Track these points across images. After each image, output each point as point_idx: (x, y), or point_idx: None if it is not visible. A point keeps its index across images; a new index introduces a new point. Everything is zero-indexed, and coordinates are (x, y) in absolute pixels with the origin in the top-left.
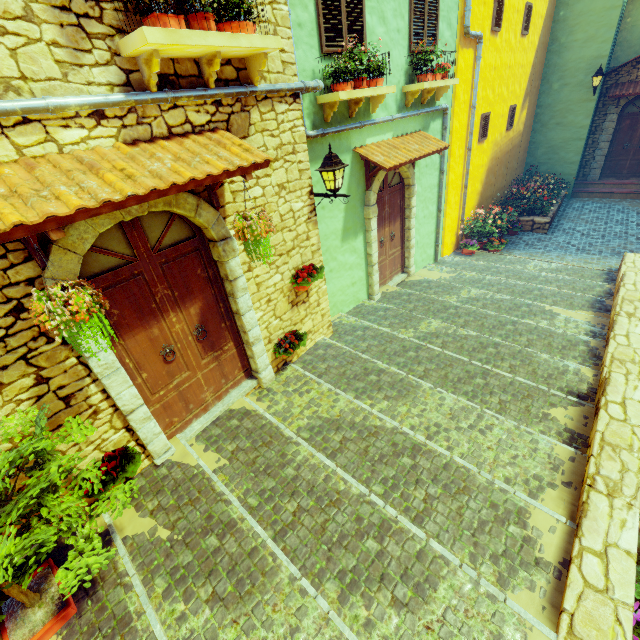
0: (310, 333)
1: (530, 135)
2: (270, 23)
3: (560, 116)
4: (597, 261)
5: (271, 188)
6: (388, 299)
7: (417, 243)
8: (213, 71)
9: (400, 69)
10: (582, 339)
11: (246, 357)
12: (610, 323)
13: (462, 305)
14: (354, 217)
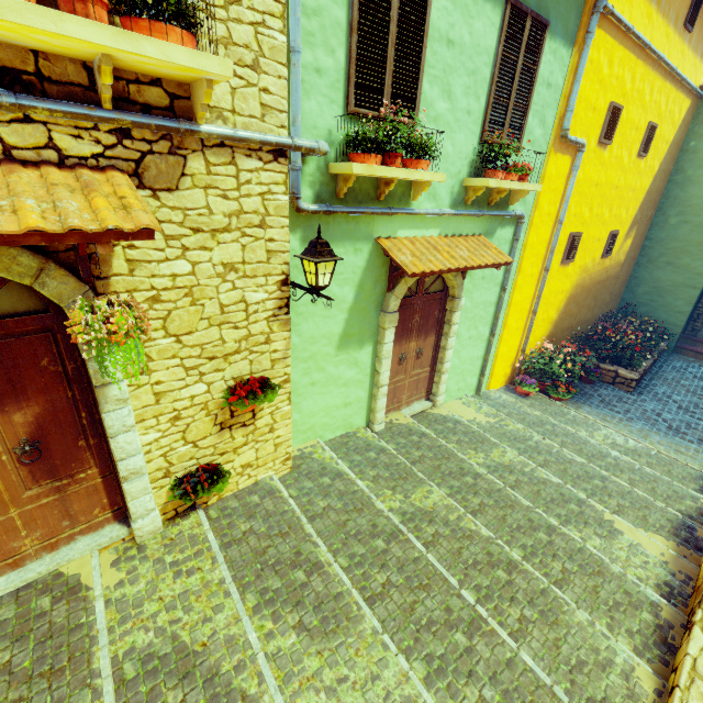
0: (249, 467)
1: (632, 268)
2: (249, 49)
3: (673, 255)
4: (694, 453)
5: (210, 266)
6: (392, 434)
7: (454, 367)
8: (106, 84)
9: (464, 157)
10: (649, 597)
11: (120, 491)
12: (699, 580)
13: (486, 474)
14: (363, 322)
